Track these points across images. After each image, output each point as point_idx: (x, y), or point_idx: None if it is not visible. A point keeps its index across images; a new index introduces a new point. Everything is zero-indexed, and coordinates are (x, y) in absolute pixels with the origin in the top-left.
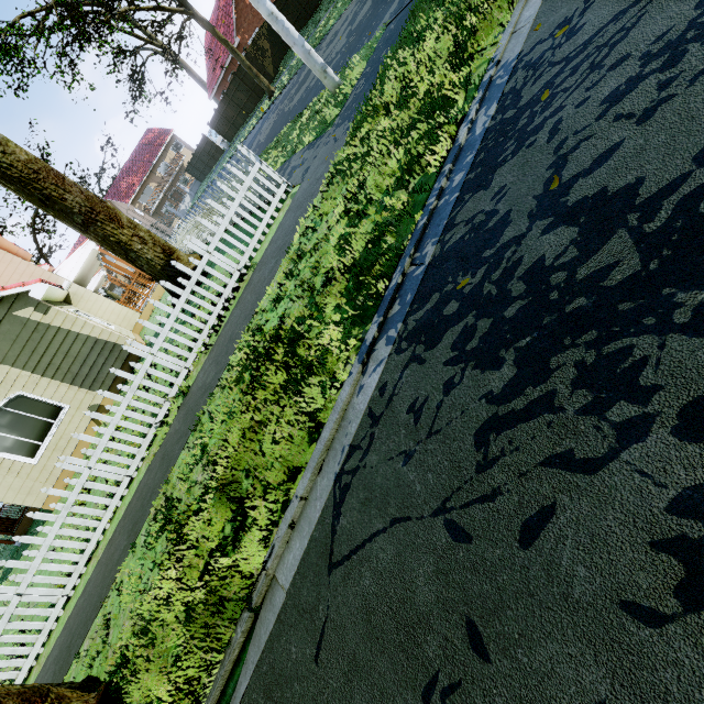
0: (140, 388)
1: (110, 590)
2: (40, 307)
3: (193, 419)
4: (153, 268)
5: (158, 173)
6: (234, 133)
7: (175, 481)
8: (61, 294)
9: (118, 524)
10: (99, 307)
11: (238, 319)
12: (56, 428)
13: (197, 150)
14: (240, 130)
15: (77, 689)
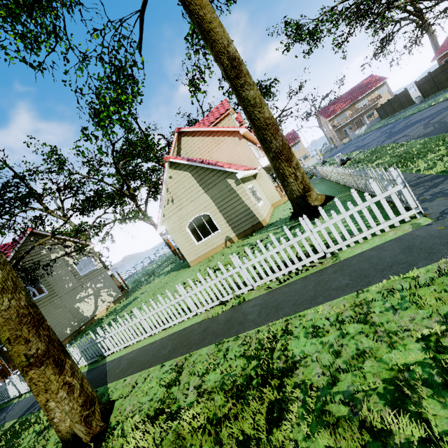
0: (242, 255)
1: (147, 368)
2: (237, 181)
3: (224, 333)
4: (291, 195)
5: (357, 105)
6: (433, 92)
7: (190, 363)
8: (252, 173)
9: (177, 331)
10: (265, 185)
11: (292, 295)
12: (211, 236)
13: (393, 98)
14: (440, 91)
15: (101, 412)
